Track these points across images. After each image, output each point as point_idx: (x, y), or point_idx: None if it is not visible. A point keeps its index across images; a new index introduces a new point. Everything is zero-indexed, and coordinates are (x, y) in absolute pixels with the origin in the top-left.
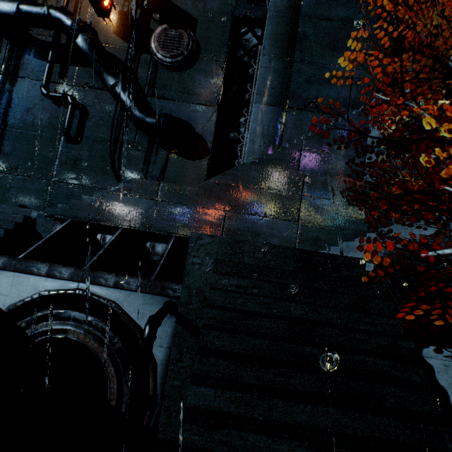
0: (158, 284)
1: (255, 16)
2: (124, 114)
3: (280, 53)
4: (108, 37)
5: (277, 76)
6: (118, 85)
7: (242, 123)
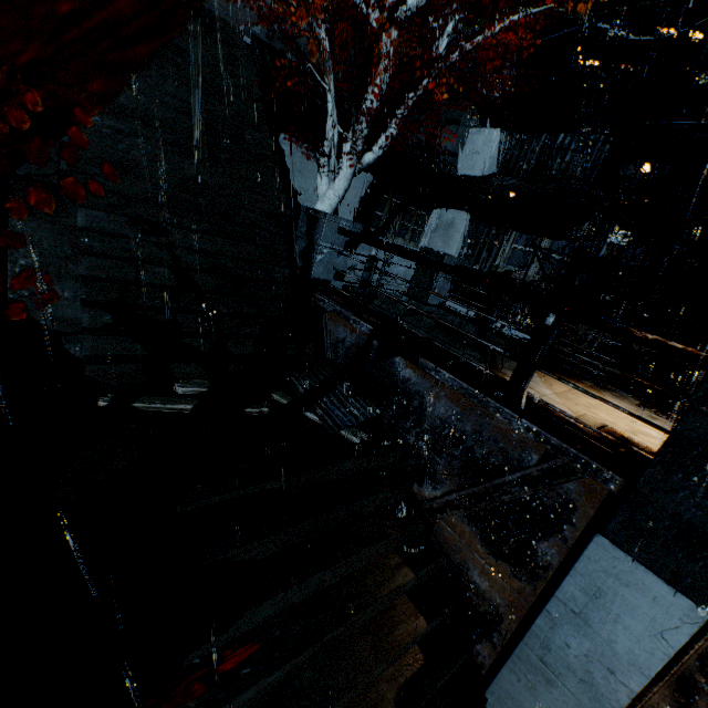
0: None
1: None
2: None
3: None
4: None
5: None
6: None
7: None
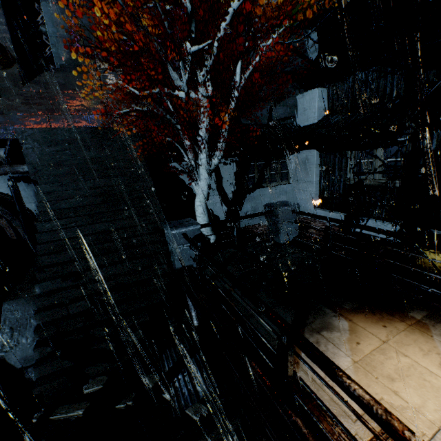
0: (9, 167)
1: None
2: None
3: None
4: None
5: None
6: None
7: (40, 23)
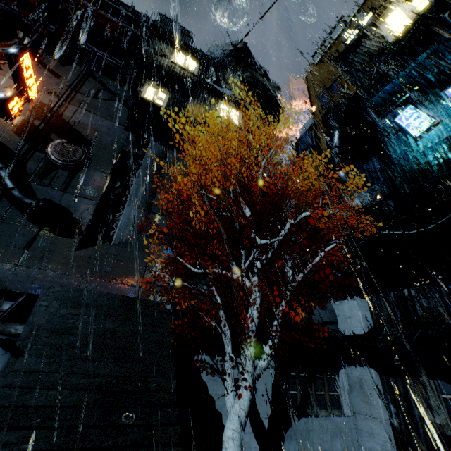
0: (2, 324)
1: (137, 153)
2: (2, 191)
3: (150, 179)
4: (5, 132)
5: (147, 191)
6: (4, 169)
7: (118, 216)
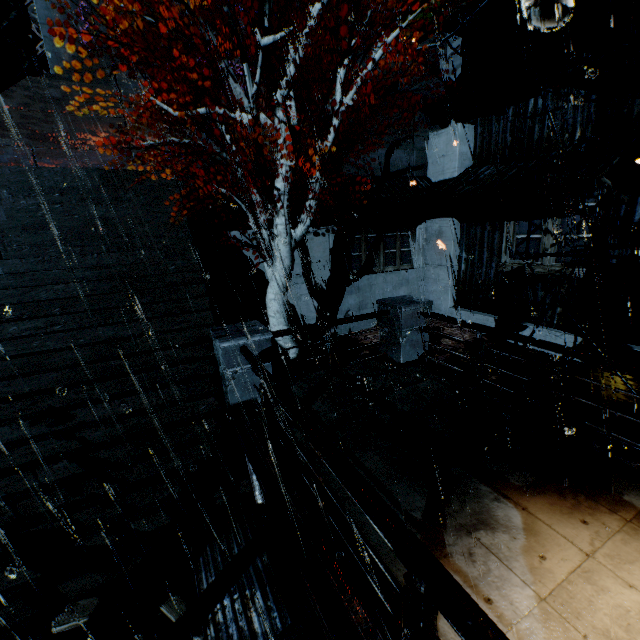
0: None
1: None
2: None
3: None
4: None
5: None
6: None
7: (28, 3)
